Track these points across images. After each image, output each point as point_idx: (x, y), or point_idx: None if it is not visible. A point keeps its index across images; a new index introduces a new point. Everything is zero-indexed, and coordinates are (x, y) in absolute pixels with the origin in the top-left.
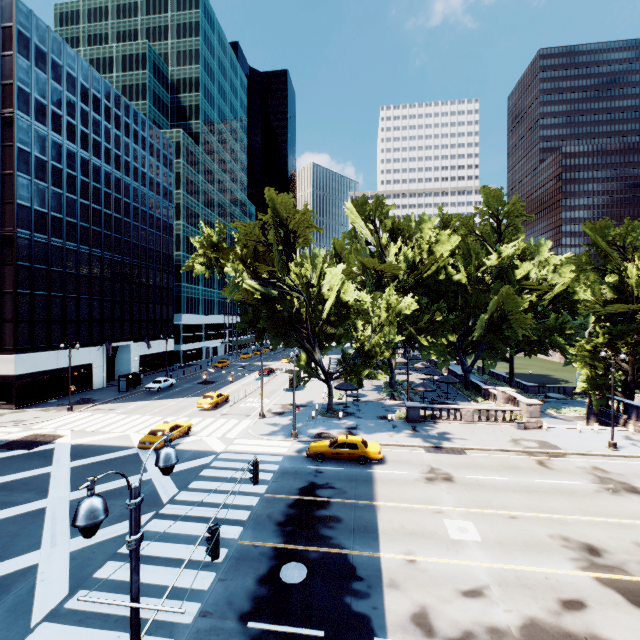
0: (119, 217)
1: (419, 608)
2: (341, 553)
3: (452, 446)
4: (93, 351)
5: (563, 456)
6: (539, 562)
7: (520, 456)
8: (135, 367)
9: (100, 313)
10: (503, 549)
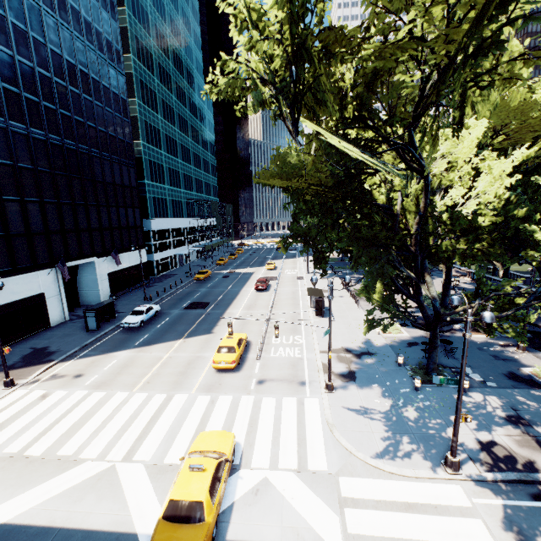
0: (46, 75)
1: None
2: None
3: None
4: (41, 276)
5: None
6: None
7: None
8: (104, 288)
9: (42, 222)
10: None
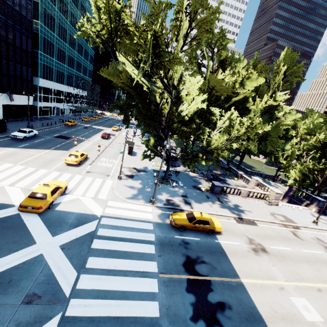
0: None
1: None
2: None
3: (248, 218)
4: None
5: (299, 228)
6: None
7: (282, 228)
8: None
9: None
10: None
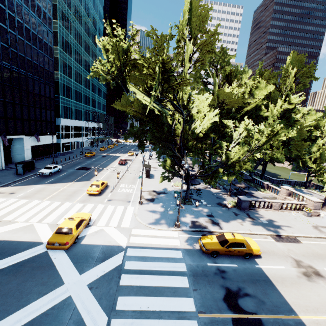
0: (4, 27)
1: None
2: None
3: (288, 235)
4: None
5: None
6: None
7: None
8: (28, 154)
9: None
10: None
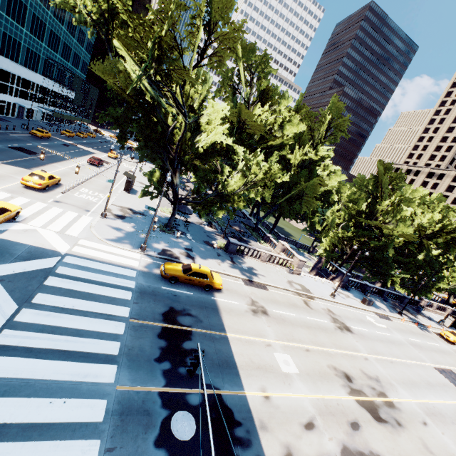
0: None
1: (286, 449)
2: (217, 394)
3: (260, 282)
4: None
5: (313, 299)
6: (331, 390)
7: (295, 296)
8: None
9: None
10: (312, 380)
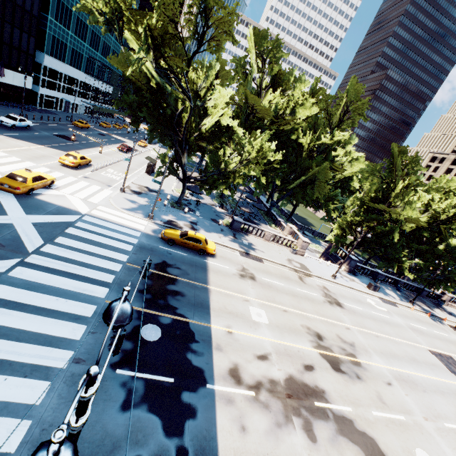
0: None
1: (233, 365)
2: (185, 321)
3: (256, 255)
4: None
5: (311, 276)
6: (296, 341)
7: (291, 271)
8: None
9: None
10: (279, 331)
